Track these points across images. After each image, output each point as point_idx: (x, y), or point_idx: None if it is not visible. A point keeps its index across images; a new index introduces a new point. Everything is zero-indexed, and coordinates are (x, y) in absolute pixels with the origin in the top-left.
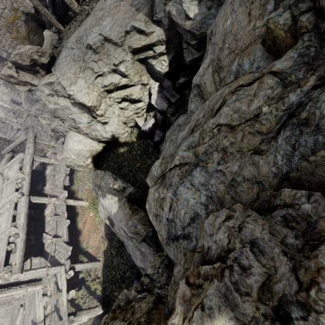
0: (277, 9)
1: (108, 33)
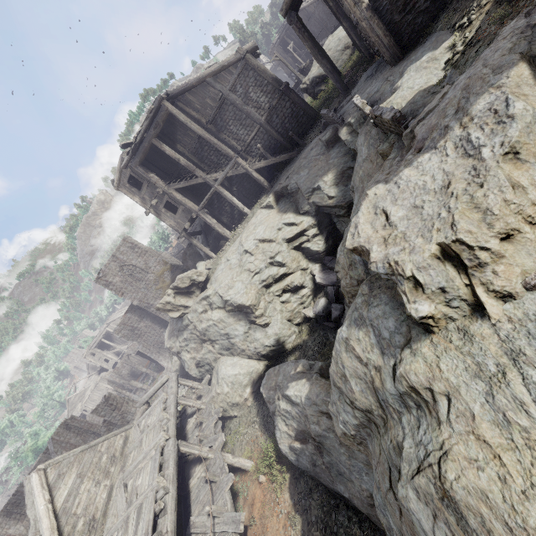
0: (380, 145)
1: (262, 236)
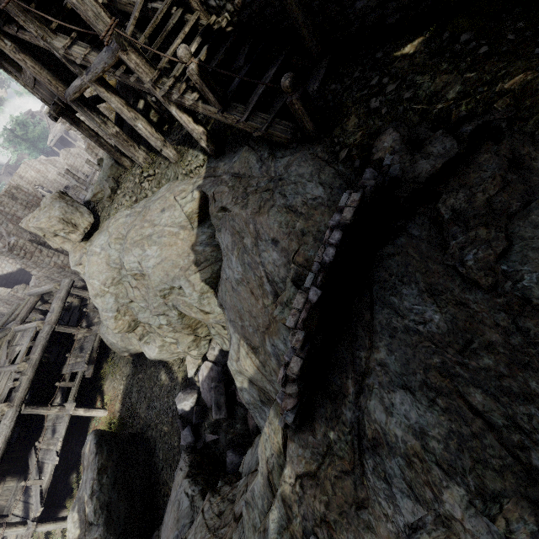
0: None
1: (149, 270)
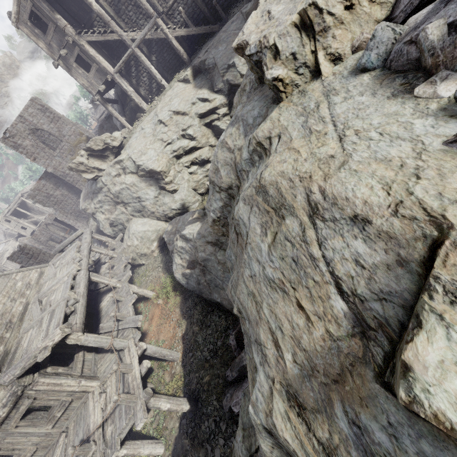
0: None
1: (176, 108)
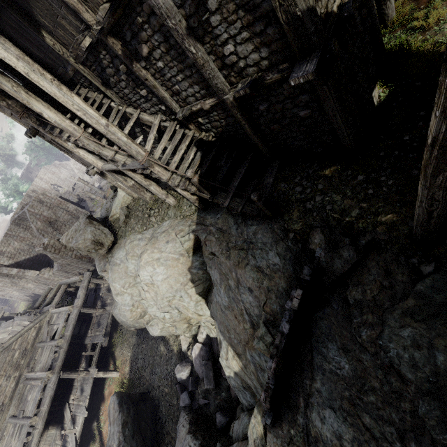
0: None
1: (158, 283)
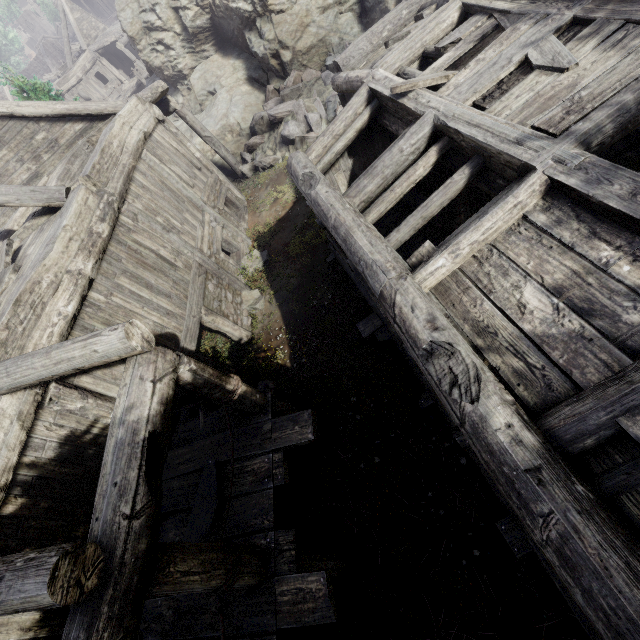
0: None
1: None
